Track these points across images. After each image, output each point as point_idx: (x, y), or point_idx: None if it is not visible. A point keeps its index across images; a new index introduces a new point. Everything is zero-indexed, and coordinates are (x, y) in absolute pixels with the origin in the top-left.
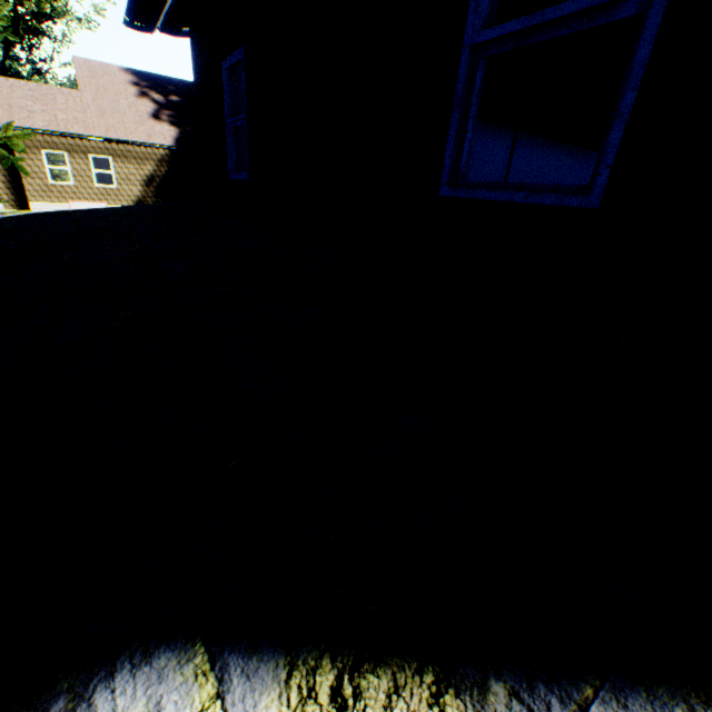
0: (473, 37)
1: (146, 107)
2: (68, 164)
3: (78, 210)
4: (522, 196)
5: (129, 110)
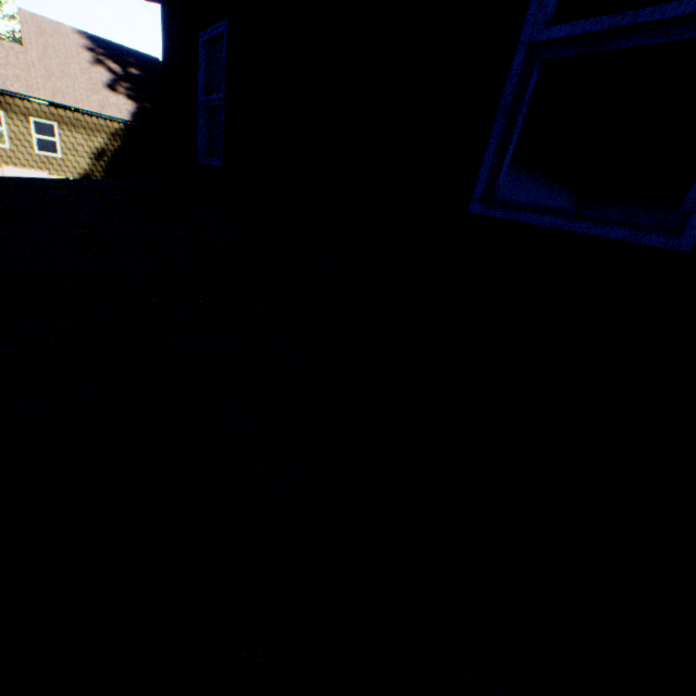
0: (533, 33)
1: (101, 75)
2: (4, 124)
3: (11, 177)
4: (582, 225)
5: (81, 76)
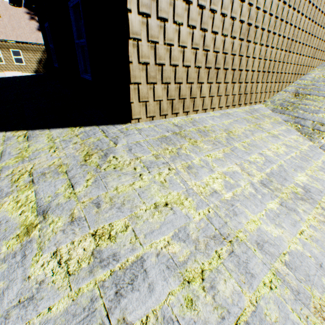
0: (75, 41)
1: (34, 25)
2: (1, 54)
3: (4, 77)
4: (87, 77)
5: (26, 27)
